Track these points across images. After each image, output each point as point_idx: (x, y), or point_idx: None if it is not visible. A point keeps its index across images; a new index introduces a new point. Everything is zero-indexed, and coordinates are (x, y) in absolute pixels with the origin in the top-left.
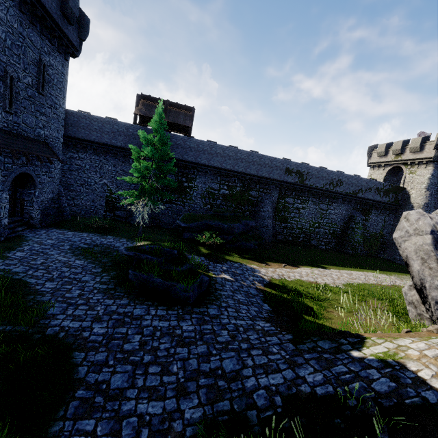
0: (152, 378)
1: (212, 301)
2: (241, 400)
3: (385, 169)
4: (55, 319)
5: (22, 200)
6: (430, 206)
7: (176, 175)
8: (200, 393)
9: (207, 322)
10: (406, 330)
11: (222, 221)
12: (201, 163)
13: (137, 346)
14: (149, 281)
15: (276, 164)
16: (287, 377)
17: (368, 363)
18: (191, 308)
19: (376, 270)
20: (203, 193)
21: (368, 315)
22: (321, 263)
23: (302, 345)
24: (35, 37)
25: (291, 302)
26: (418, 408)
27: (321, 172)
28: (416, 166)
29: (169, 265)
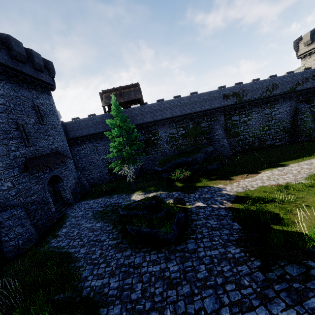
0: None
1: (189, 235)
2: None
3: None
4: (87, 281)
5: (59, 191)
6: None
7: (144, 135)
8: None
9: (187, 259)
10: None
11: (186, 157)
12: (157, 120)
13: (140, 294)
14: (141, 231)
15: (214, 95)
16: None
17: None
18: (175, 247)
19: None
20: (167, 139)
21: None
22: (280, 161)
23: (270, 274)
24: (26, 93)
25: (257, 213)
26: None
27: (254, 85)
28: None
29: (151, 214)
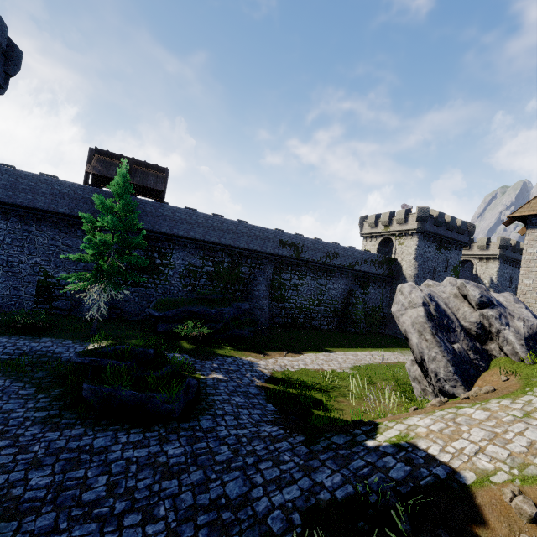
0: (131, 533)
1: (204, 410)
2: (253, 530)
3: (377, 240)
4: None
5: None
6: (420, 276)
7: (145, 250)
8: (199, 536)
9: (200, 439)
10: (413, 408)
11: (208, 305)
12: (179, 235)
13: (104, 492)
14: (115, 396)
15: (269, 236)
16: (304, 487)
17: (383, 451)
18: (178, 425)
19: (380, 348)
20: (182, 271)
21: (378, 399)
22: (326, 346)
23: (316, 446)
24: None
25: (297, 396)
26: (432, 487)
27: (316, 244)
28: (403, 237)
29: (143, 370)
